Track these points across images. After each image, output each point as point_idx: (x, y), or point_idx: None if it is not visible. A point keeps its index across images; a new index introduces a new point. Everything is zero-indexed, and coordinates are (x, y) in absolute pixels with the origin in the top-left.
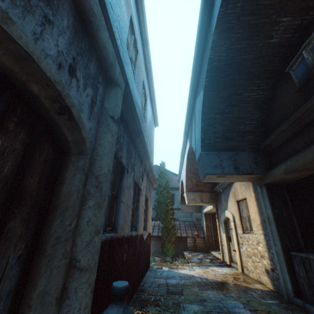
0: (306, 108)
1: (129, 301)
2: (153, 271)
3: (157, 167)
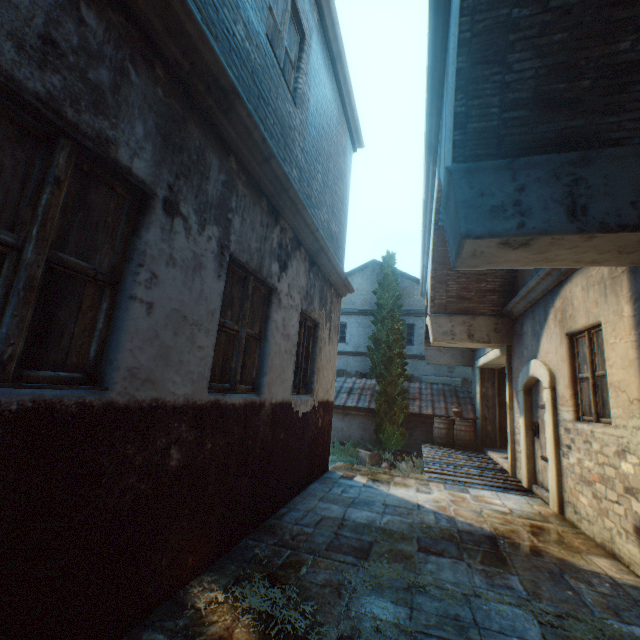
0: None
1: (218, 558)
2: (328, 482)
3: (376, 266)
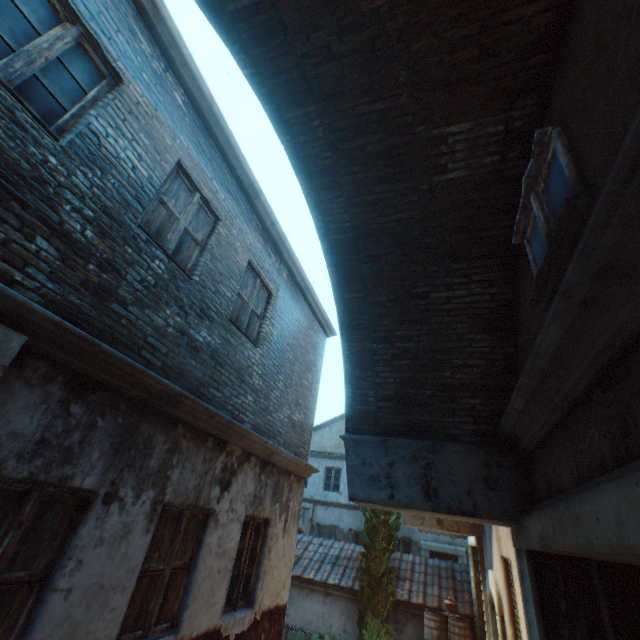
0: (538, 369)
1: None
2: None
3: None
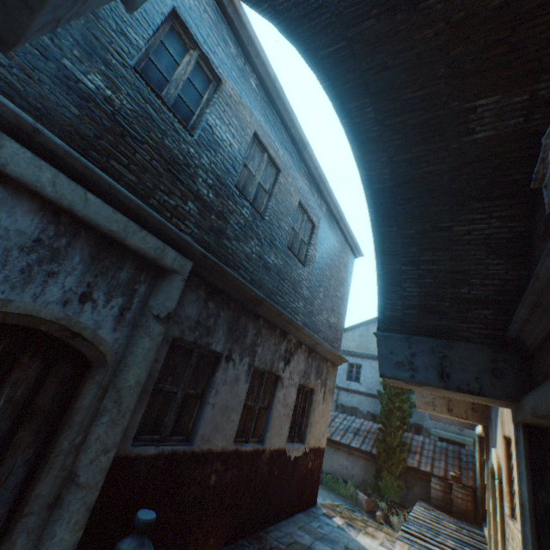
0: (537, 288)
1: (225, 545)
2: (311, 515)
3: None
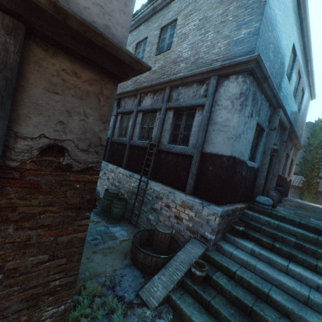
0: None
1: None
2: (289, 198)
3: (310, 124)
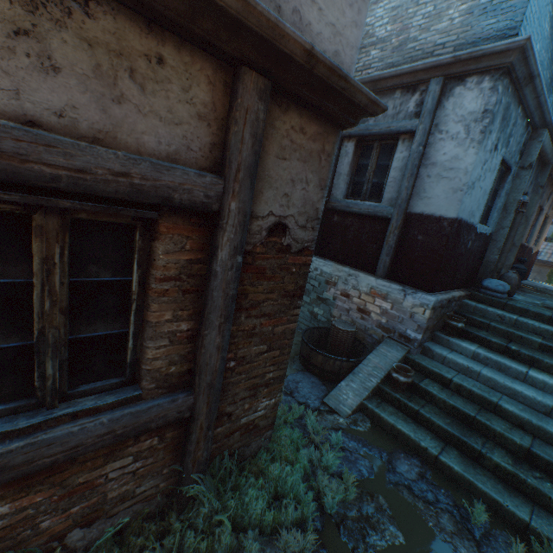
0: None
1: None
2: (530, 282)
3: None
